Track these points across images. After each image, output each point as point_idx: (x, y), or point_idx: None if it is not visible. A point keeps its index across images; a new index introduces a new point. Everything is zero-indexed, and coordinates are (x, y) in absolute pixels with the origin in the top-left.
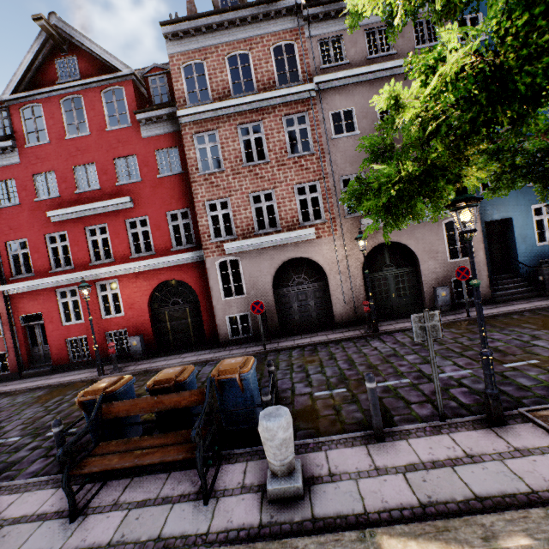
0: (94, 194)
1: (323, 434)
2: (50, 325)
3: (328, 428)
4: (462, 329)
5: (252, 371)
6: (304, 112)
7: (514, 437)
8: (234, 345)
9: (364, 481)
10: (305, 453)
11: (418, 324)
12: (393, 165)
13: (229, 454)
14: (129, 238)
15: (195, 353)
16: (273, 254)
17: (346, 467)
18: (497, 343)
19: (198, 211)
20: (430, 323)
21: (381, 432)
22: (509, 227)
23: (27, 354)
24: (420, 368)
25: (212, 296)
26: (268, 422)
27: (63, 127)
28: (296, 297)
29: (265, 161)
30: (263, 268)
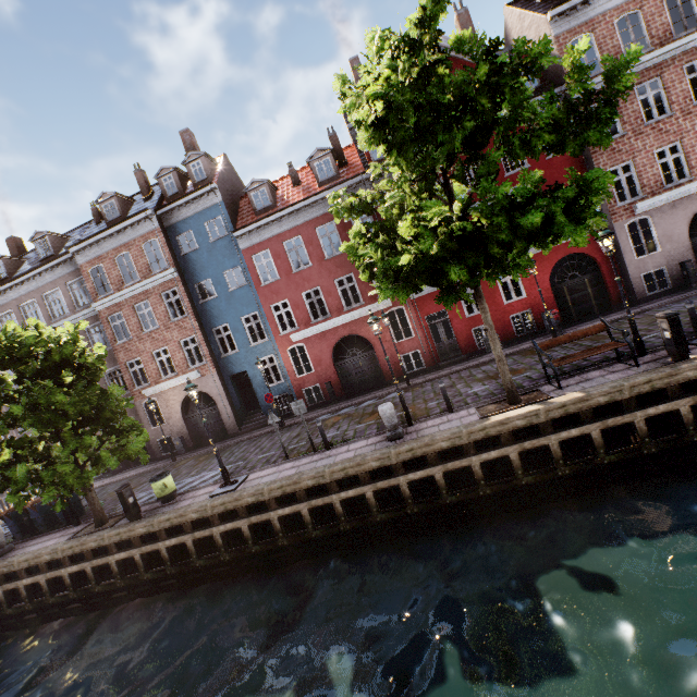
0: None
1: None
2: (454, 319)
3: None
4: None
5: None
6: None
7: None
8: (656, 299)
9: None
10: None
11: None
12: None
13: None
14: None
15: (622, 311)
16: (685, 204)
17: None
18: None
19: None
20: None
21: None
22: None
23: (435, 350)
24: None
25: (624, 258)
26: None
27: None
28: None
29: (669, 115)
30: (676, 220)
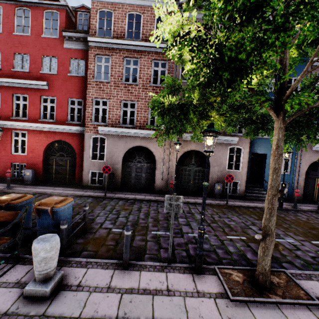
0: (24, 74)
1: (97, 256)
2: None
3: (103, 253)
4: (219, 210)
5: (64, 207)
6: (166, 61)
7: (201, 283)
8: (90, 189)
9: (94, 294)
10: (75, 267)
11: (168, 201)
12: (166, 96)
13: (28, 257)
14: (41, 108)
15: (64, 188)
16: (127, 140)
17: (92, 282)
18: (232, 222)
19: (87, 102)
20: (175, 202)
21: (126, 263)
22: (264, 159)
23: None
24: (182, 227)
25: (84, 156)
26: (36, 244)
27: (14, 26)
28: (135, 169)
29: (135, 83)
30: (119, 147)
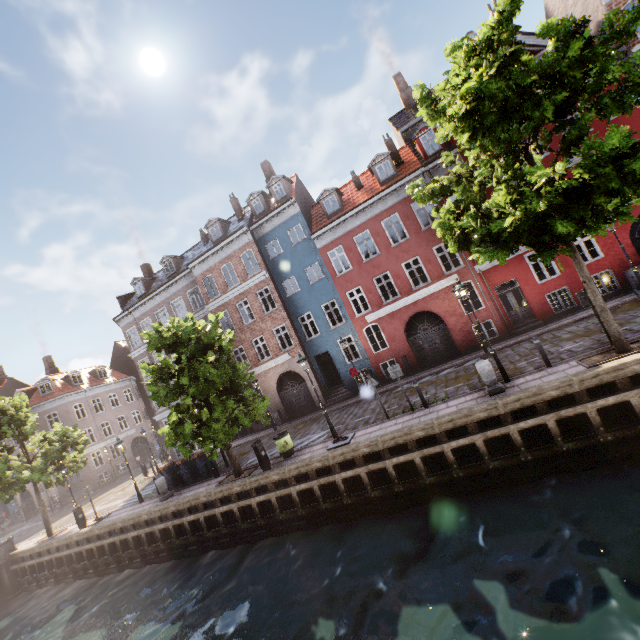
0: (543, 161)
1: None
2: (525, 287)
3: None
4: None
5: None
6: None
7: None
8: None
9: None
10: None
11: None
12: None
13: None
14: None
15: None
16: None
17: None
18: None
19: None
20: None
21: None
22: None
23: (508, 318)
24: None
25: None
26: None
27: None
28: None
29: None
30: None
